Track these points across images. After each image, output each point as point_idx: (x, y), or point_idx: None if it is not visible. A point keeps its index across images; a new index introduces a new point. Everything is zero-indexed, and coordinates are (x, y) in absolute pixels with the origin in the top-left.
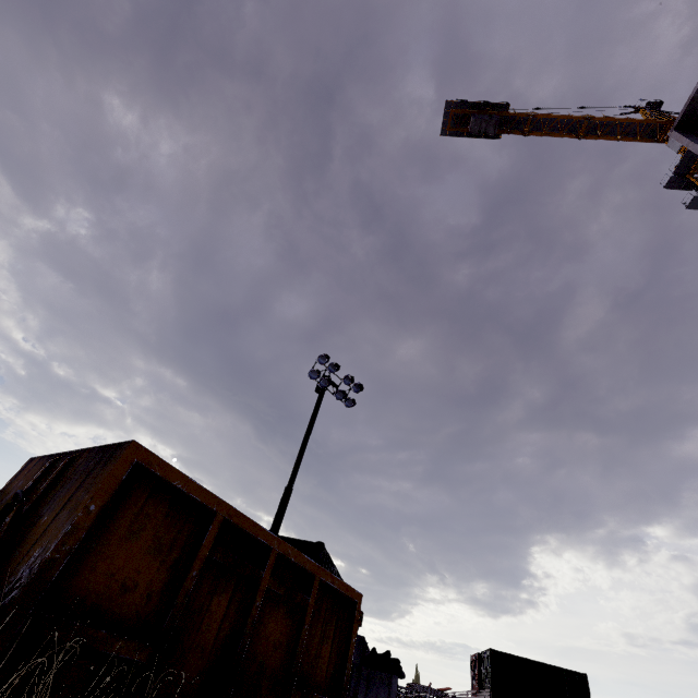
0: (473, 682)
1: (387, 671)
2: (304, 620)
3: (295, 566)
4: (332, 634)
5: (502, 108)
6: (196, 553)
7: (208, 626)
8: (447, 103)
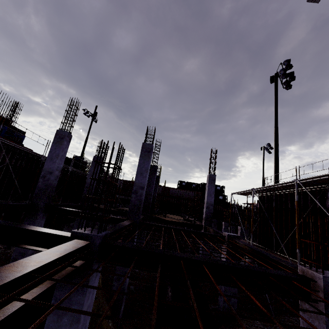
0: None
1: None
2: None
3: None
4: None
5: None
6: None
7: None
8: None
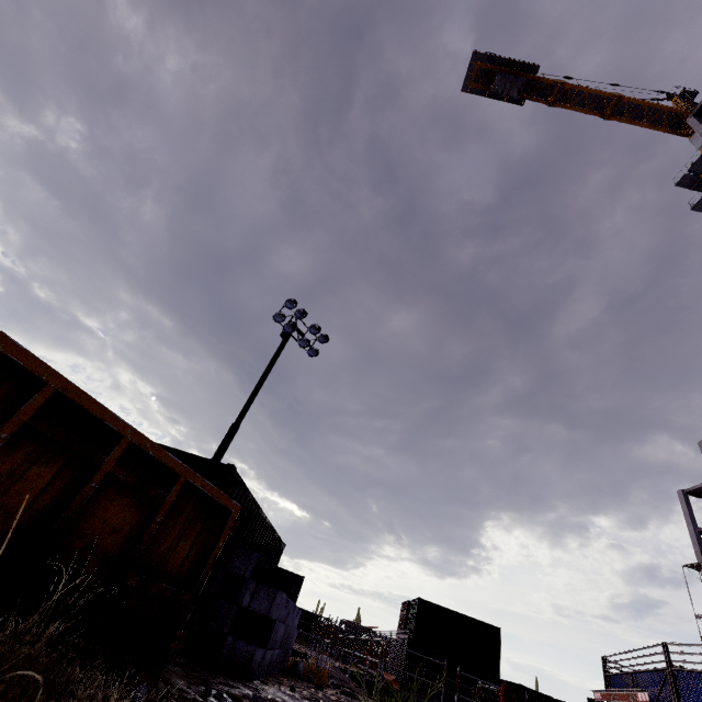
0: (400, 624)
1: (274, 586)
2: (157, 513)
3: (156, 462)
4: (195, 534)
5: (531, 70)
6: (11, 417)
7: (21, 492)
8: (474, 54)
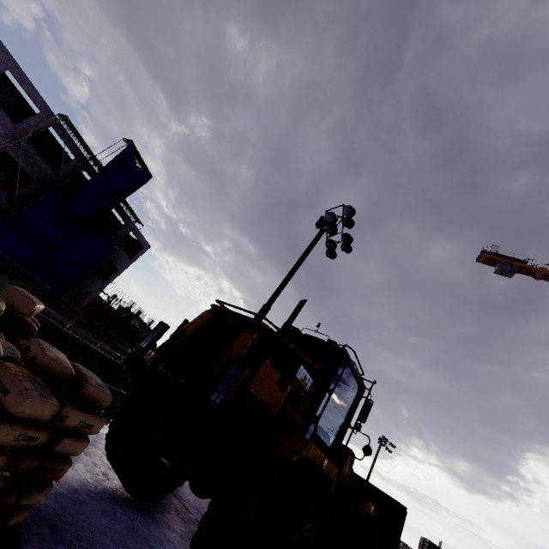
0: (419, 547)
1: None
2: None
3: None
4: None
5: (522, 261)
6: None
7: None
8: (483, 250)
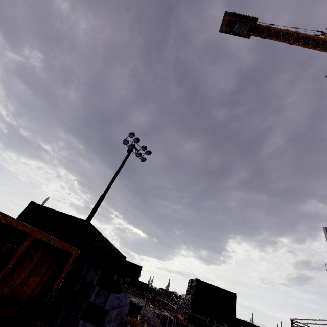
0: (187, 290)
1: (109, 290)
2: (9, 261)
3: (9, 226)
4: (43, 271)
5: (253, 20)
6: None
7: None
8: (225, 12)
